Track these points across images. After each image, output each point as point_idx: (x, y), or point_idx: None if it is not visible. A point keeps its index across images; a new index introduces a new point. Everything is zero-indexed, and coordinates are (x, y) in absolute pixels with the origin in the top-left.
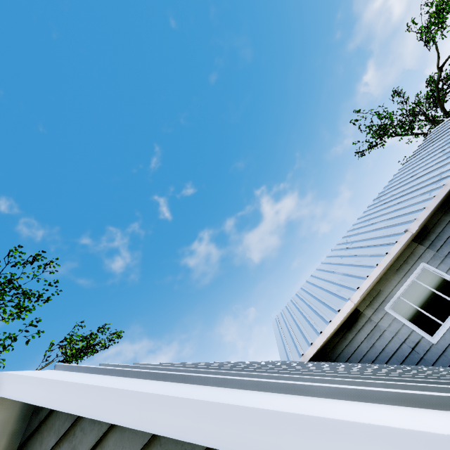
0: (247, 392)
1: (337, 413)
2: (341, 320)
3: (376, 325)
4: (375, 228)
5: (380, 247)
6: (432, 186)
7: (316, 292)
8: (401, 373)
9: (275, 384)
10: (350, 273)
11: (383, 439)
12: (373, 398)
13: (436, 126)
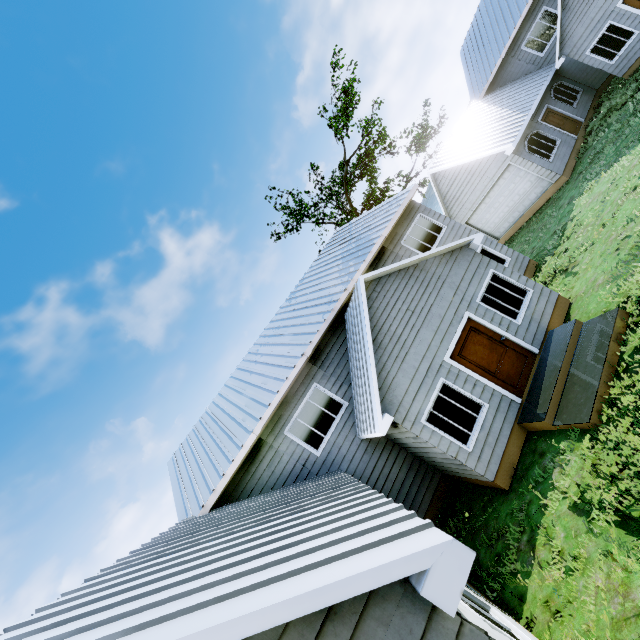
0: (130, 638)
1: (178, 634)
2: (244, 456)
3: (277, 450)
4: (283, 343)
5: (283, 368)
6: (326, 307)
7: (222, 419)
8: (265, 528)
9: (151, 621)
10: (256, 399)
11: (192, 639)
12: (205, 605)
13: (342, 222)
